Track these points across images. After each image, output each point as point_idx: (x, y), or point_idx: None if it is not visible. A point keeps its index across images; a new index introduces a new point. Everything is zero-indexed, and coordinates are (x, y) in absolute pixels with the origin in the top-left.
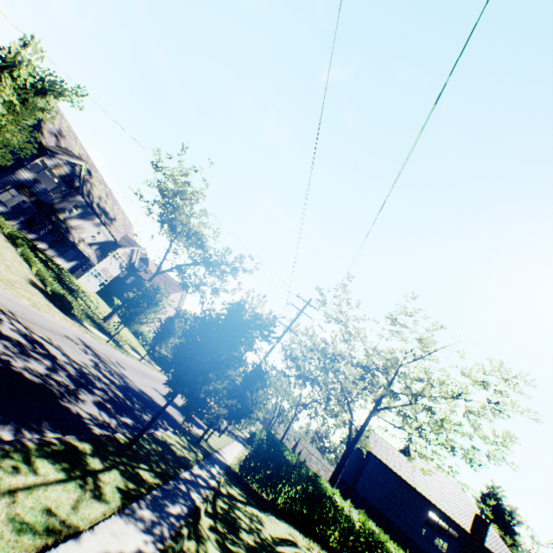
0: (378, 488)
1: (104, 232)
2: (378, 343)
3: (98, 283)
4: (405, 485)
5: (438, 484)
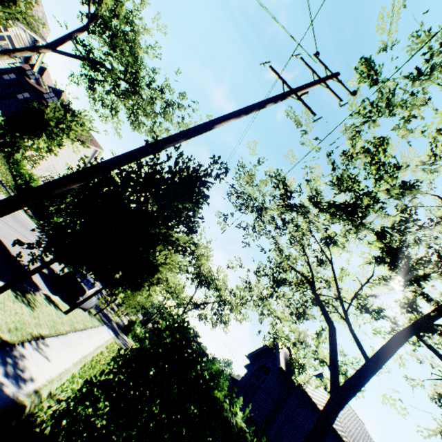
0: (300, 439)
1: None
2: None
3: None
4: (334, 438)
5: (358, 434)
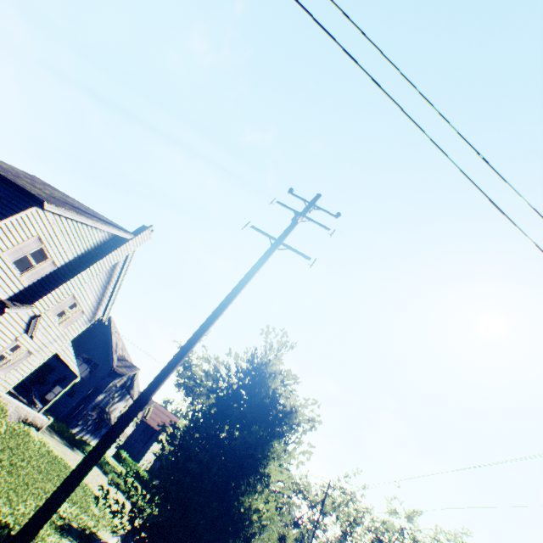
0: None
1: (130, 401)
2: (383, 520)
3: (115, 447)
4: None
5: None
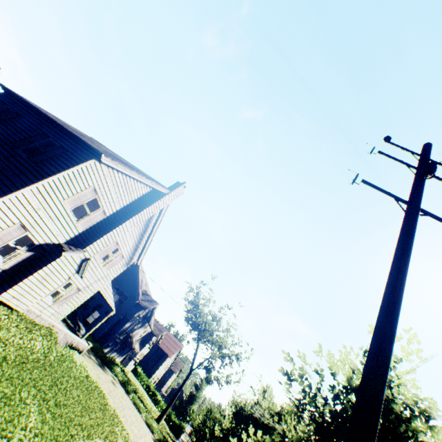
0: None
1: (148, 328)
2: None
3: (134, 364)
4: None
5: None
